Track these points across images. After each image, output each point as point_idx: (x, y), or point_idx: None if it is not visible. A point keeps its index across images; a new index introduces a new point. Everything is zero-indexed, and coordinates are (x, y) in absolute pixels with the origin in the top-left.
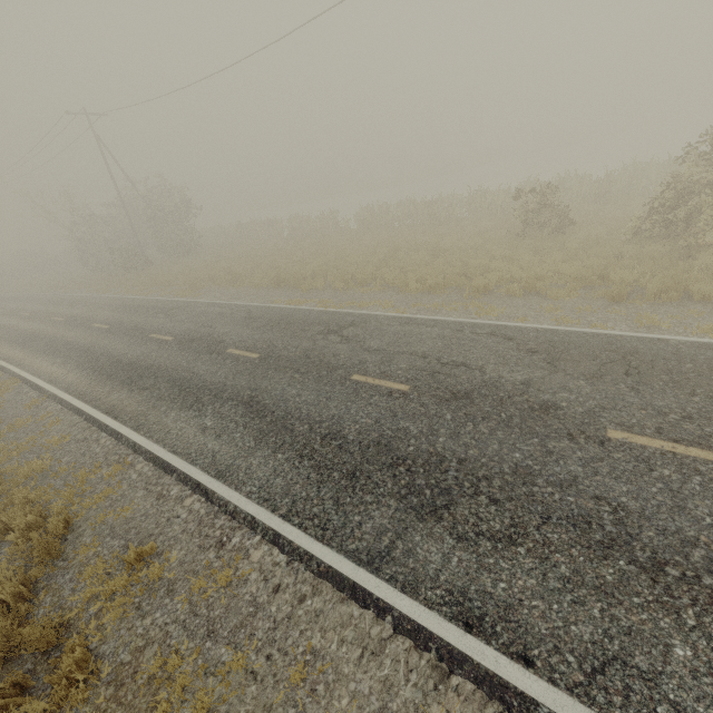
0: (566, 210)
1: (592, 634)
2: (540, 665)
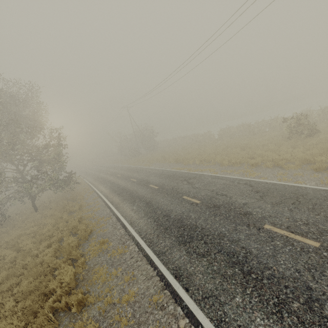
0: (313, 125)
1: (211, 287)
2: (190, 292)
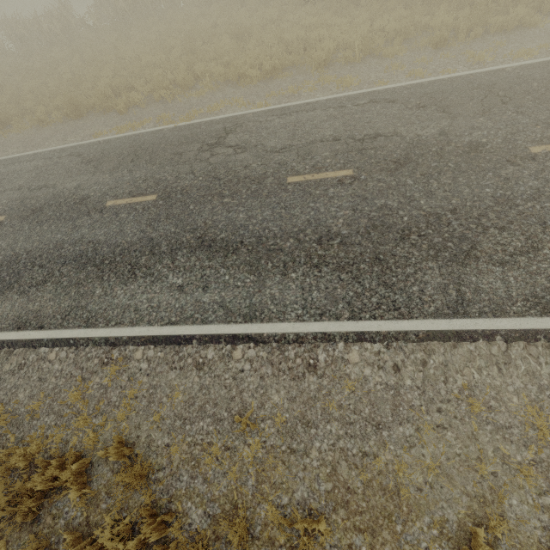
0: None
1: None
2: None
